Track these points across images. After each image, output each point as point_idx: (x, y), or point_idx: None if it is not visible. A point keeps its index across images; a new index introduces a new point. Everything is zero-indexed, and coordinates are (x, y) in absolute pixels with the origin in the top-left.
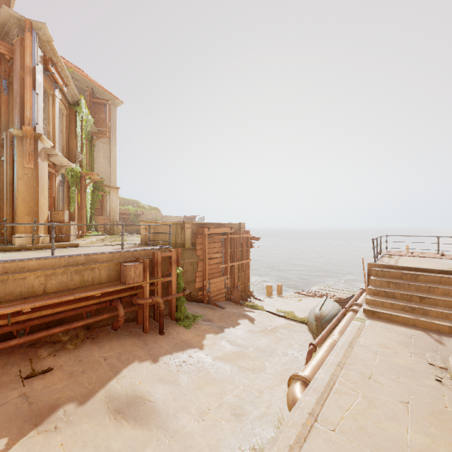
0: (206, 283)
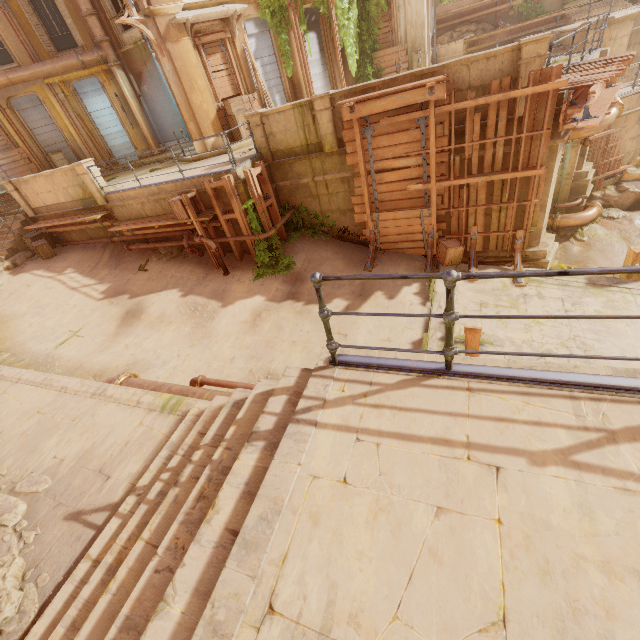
0: (367, 219)
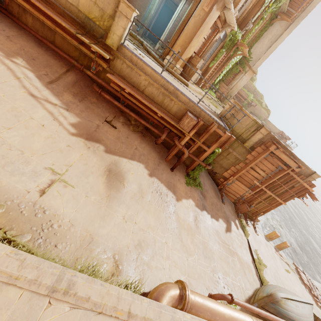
0: (231, 179)
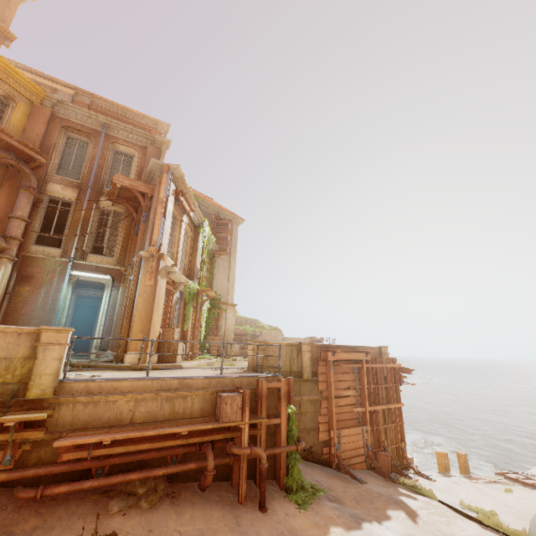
0: (334, 435)
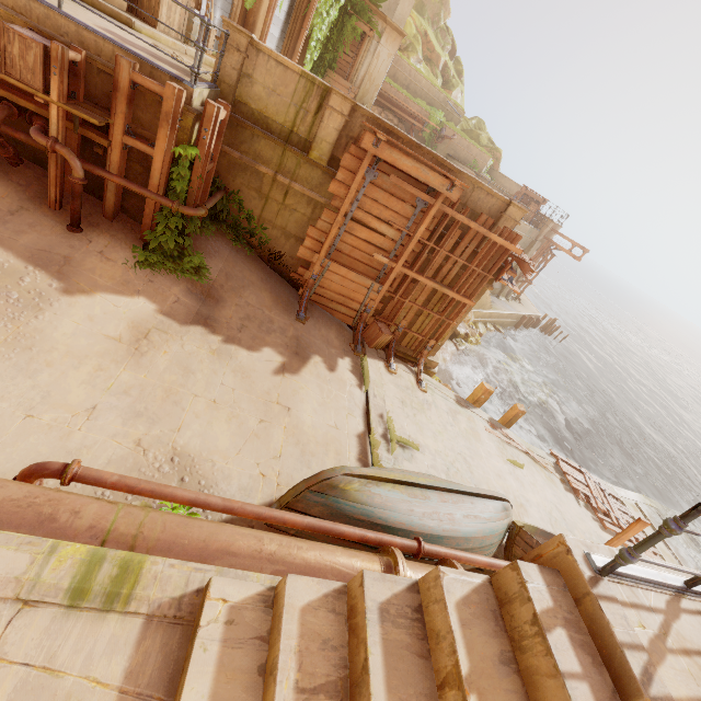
0: (317, 260)
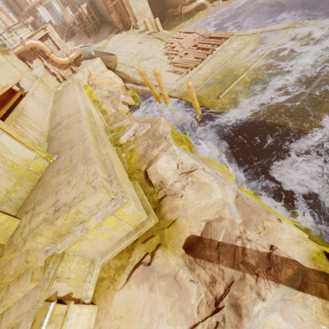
0: (110, 17)
